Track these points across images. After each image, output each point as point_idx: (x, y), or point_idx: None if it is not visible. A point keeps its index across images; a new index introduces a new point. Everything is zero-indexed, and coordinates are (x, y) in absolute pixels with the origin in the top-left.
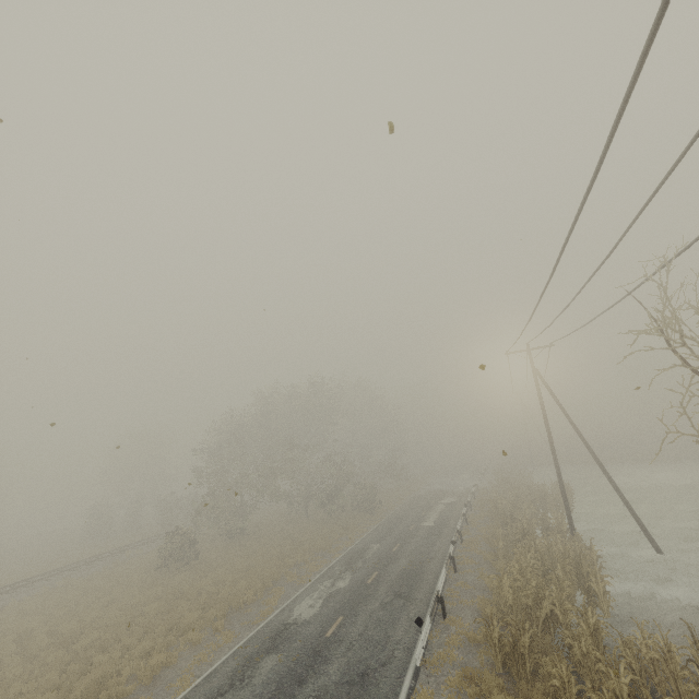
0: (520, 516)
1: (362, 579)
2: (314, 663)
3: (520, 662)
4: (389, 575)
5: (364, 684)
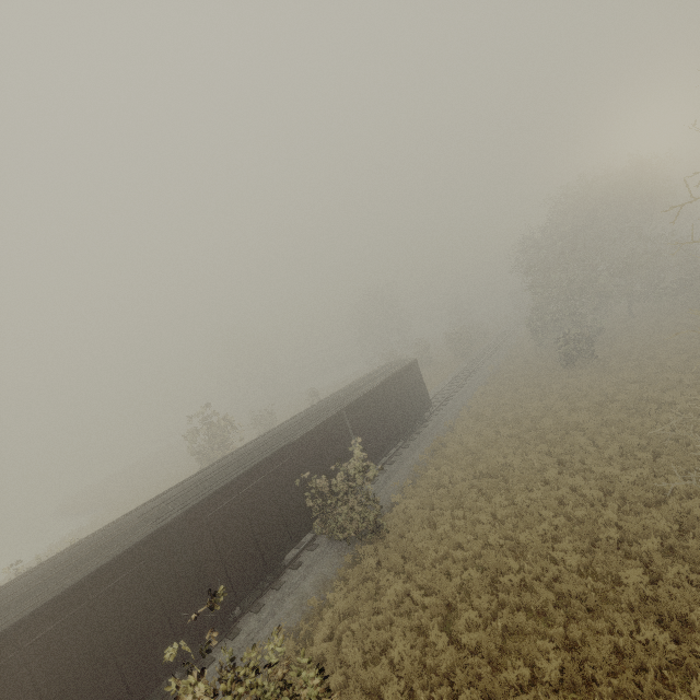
0: None
1: None
2: None
3: None
4: None
5: None
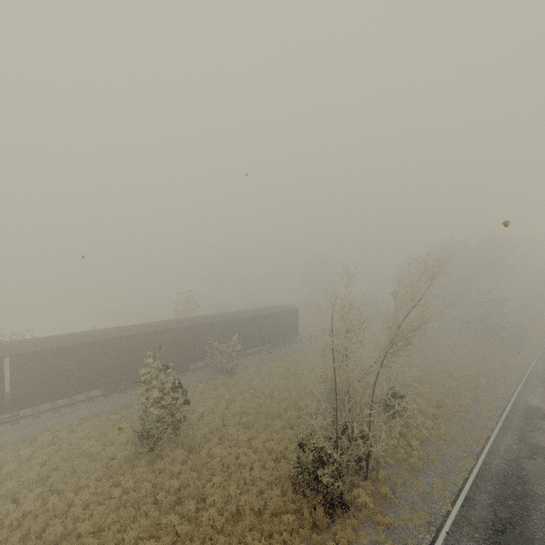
0: None
1: None
2: None
3: None
4: None
5: None
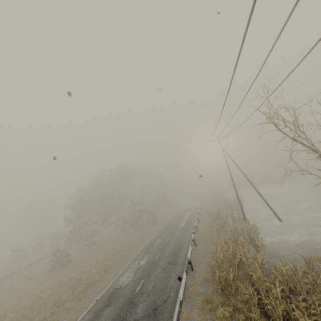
0: (221, 215)
1: (152, 258)
2: (129, 308)
3: (229, 288)
4: (165, 253)
5: (155, 315)
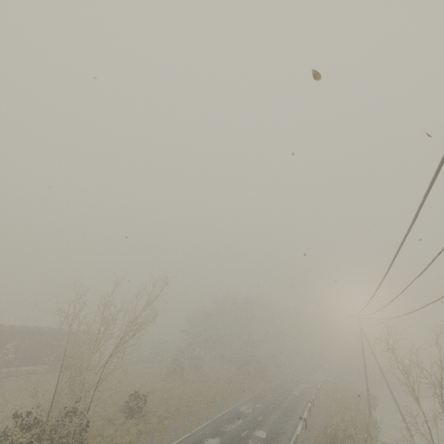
0: (345, 401)
1: (267, 406)
2: (256, 425)
3: (336, 443)
4: (279, 408)
5: (277, 435)
